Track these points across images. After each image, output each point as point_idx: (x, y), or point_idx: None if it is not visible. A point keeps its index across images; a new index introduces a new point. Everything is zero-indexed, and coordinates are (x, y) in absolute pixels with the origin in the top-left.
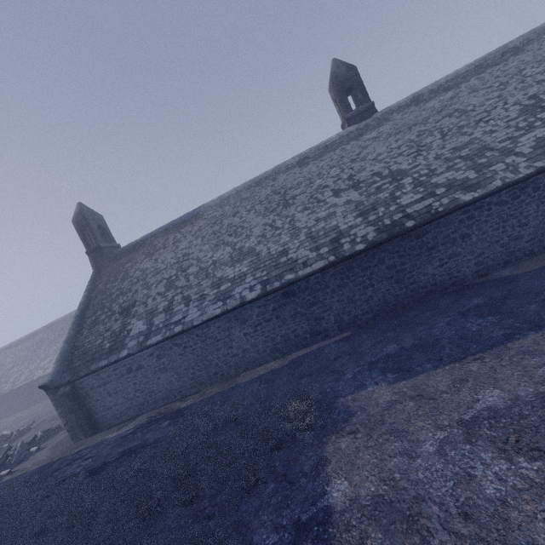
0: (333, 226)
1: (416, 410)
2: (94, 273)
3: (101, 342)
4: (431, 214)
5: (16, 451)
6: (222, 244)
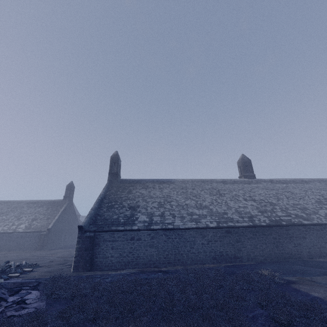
0: (248, 211)
1: (325, 283)
2: (108, 183)
3: (117, 217)
4: (292, 222)
5: (13, 266)
6: (189, 198)
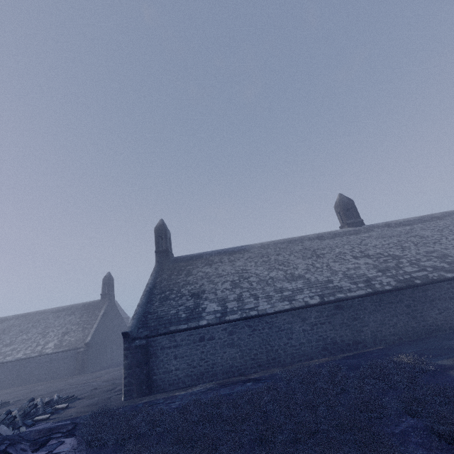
0: (362, 274)
1: None
2: (157, 266)
3: (176, 312)
4: (429, 279)
5: (40, 405)
6: (275, 269)
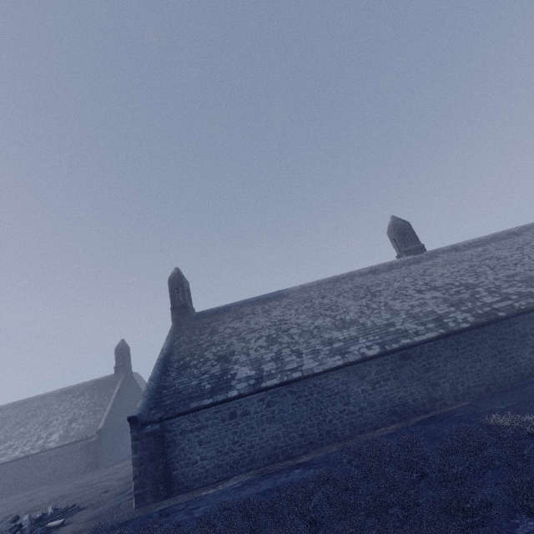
0: (430, 311)
1: None
2: (174, 327)
3: (199, 383)
4: (516, 309)
5: (26, 524)
6: (320, 315)
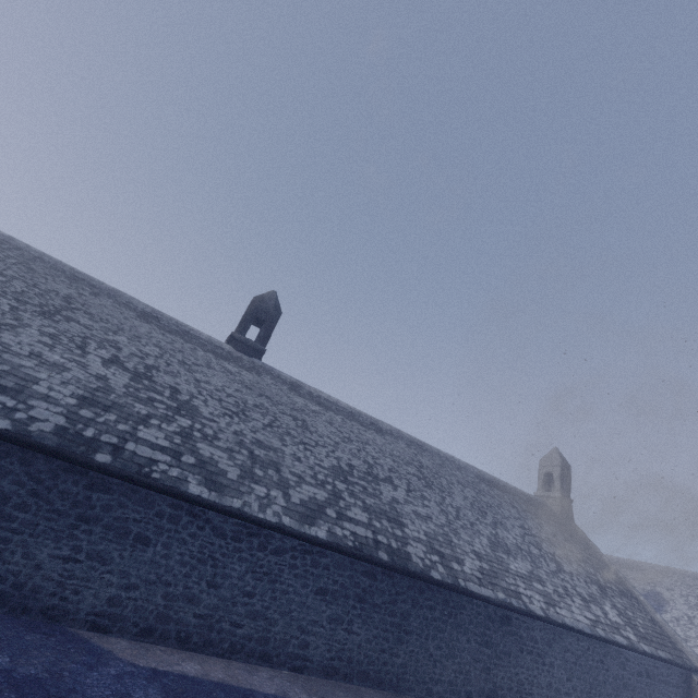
0: (32, 376)
1: None
2: None
3: None
4: (140, 470)
5: None
6: None
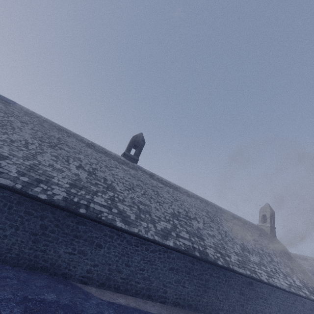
0: (51, 175)
1: None
2: None
3: None
4: (97, 216)
5: None
6: None
